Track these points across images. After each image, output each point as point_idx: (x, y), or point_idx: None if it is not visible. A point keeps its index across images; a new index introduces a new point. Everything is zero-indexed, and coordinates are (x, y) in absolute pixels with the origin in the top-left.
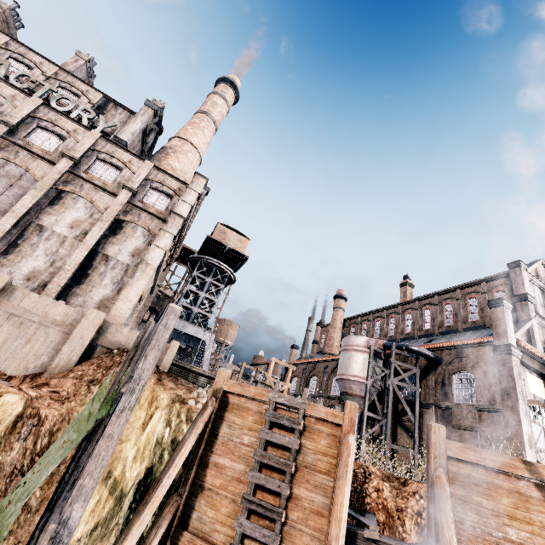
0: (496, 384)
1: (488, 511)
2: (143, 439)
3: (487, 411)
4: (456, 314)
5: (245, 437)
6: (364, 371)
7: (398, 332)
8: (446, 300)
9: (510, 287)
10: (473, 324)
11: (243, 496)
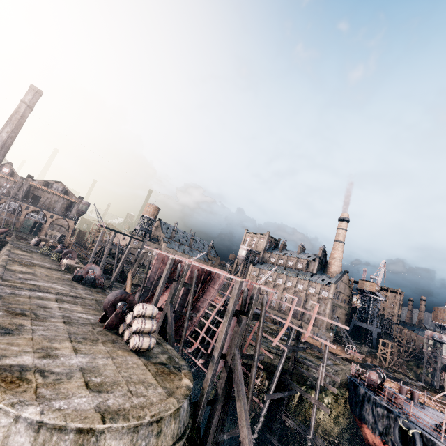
0: None
1: None
2: None
3: None
4: None
5: None
6: (429, 347)
7: None
8: None
9: None
10: None
11: None
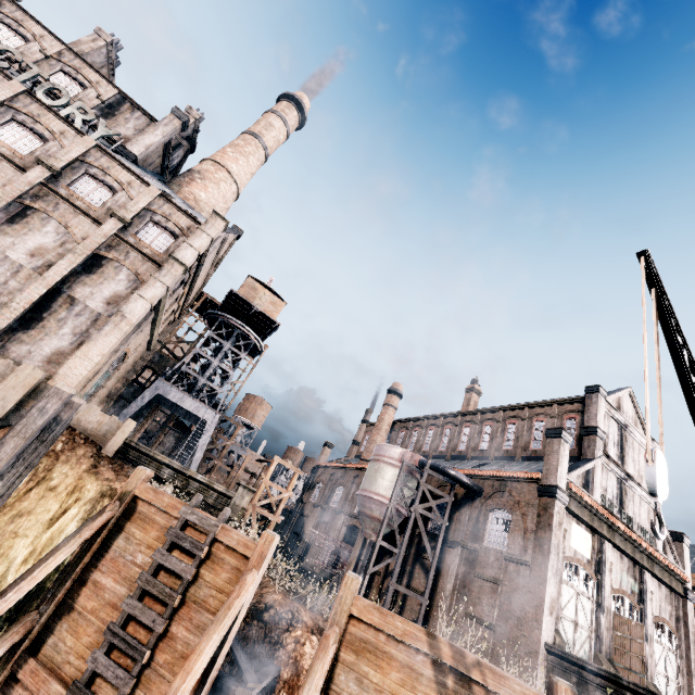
0: (531, 531)
1: (372, 684)
2: (46, 537)
3: (515, 562)
4: (518, 438)
5: (140, 555)
6: (390, 490)
7: (451, 448)
8: (511, 418)
9: (583, 415)
10: (534, 454)
11: (109, 627)
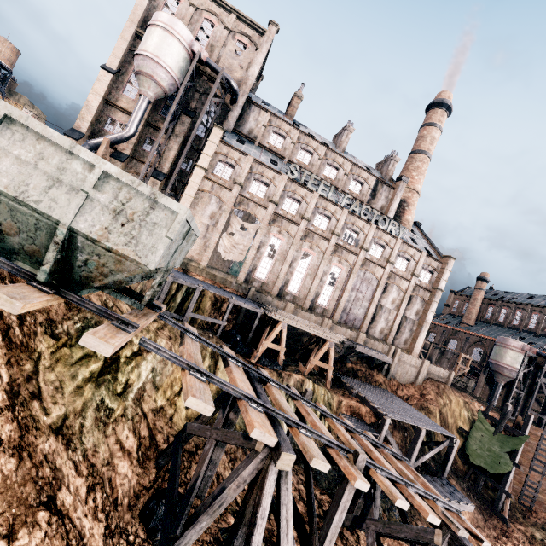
0: None
1: None
2: (462, 419)
3: None
4: None
5: (531, 440)
6: (515, 364)
7: (539, 329)
8: None
9: None
10: None
11: (534, 457)
